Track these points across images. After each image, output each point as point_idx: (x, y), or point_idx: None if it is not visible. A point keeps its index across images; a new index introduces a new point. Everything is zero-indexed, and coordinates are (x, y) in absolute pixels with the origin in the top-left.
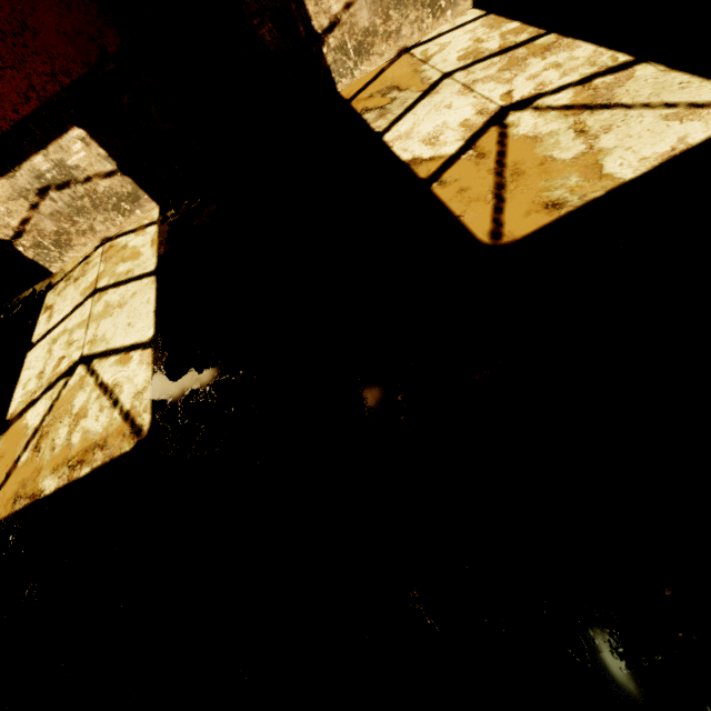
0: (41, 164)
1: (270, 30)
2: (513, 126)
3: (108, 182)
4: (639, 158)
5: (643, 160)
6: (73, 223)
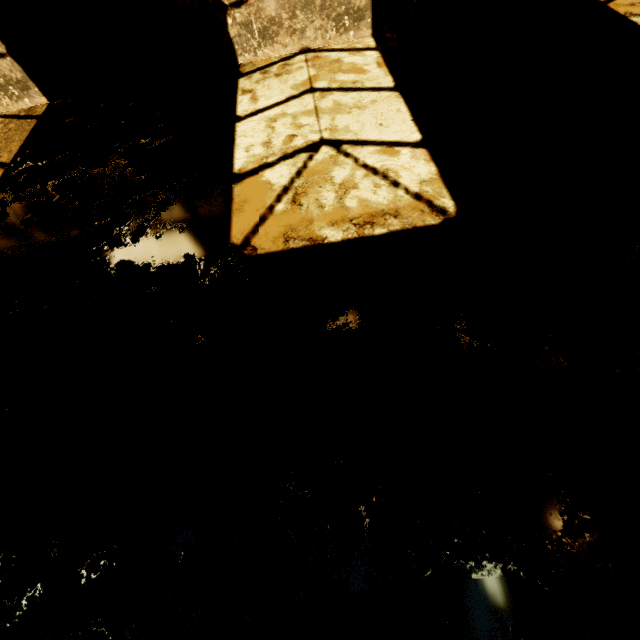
0: None
1: None
2: None
3: None
4: None
5: None
6: (292, 17)
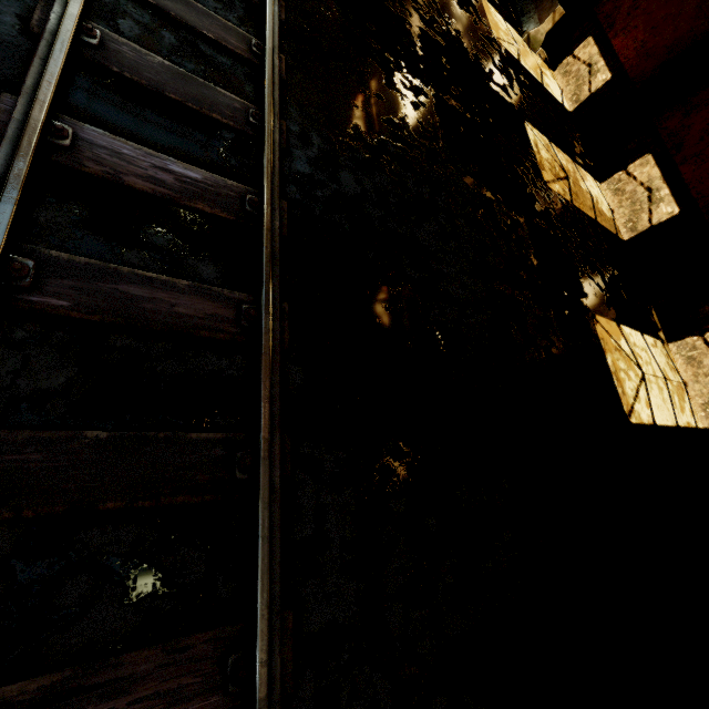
0: None
1: None
2: None
3: None
4: None
5: None
6: (705, 374)
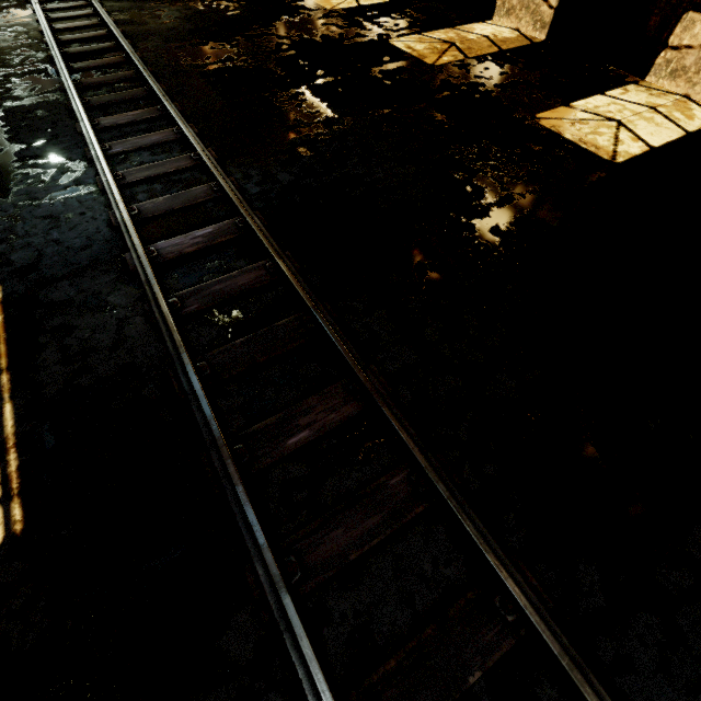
0: None
1: None
2: None
3: None
4: None
5: None
6: (696, 73)
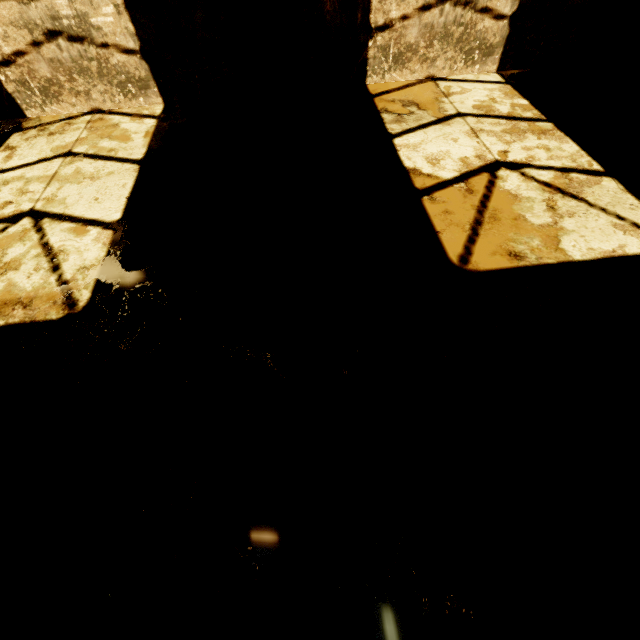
0: (62, 7)
1: (333, 2)
2: (502, 179)
3: (124, 58)
4: (588, 247)
5: (591, 250)
6: (71, 79)
